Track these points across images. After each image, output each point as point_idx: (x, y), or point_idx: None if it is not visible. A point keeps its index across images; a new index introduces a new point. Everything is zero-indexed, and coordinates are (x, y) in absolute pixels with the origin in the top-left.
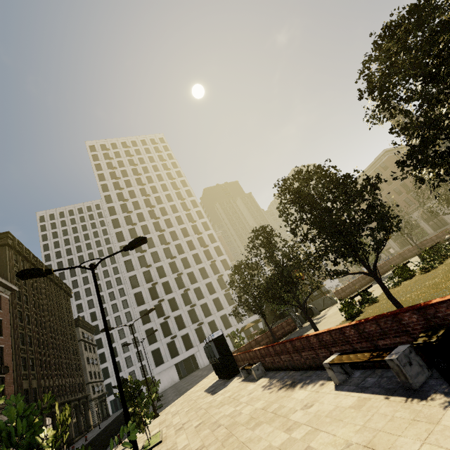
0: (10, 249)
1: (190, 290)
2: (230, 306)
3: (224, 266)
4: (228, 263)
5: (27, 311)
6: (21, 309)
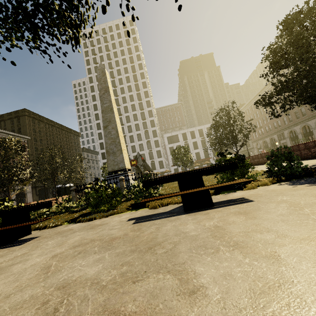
0: (28, 117)
1: (129, 146)
2: (150, 160)
3: (154, 135)
4: (156, 133)
5: (41, 146)
6: (37, 146)
